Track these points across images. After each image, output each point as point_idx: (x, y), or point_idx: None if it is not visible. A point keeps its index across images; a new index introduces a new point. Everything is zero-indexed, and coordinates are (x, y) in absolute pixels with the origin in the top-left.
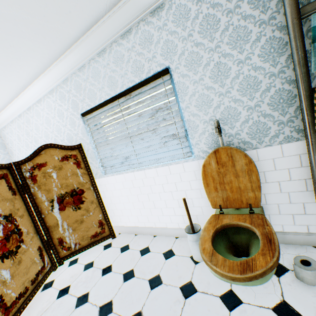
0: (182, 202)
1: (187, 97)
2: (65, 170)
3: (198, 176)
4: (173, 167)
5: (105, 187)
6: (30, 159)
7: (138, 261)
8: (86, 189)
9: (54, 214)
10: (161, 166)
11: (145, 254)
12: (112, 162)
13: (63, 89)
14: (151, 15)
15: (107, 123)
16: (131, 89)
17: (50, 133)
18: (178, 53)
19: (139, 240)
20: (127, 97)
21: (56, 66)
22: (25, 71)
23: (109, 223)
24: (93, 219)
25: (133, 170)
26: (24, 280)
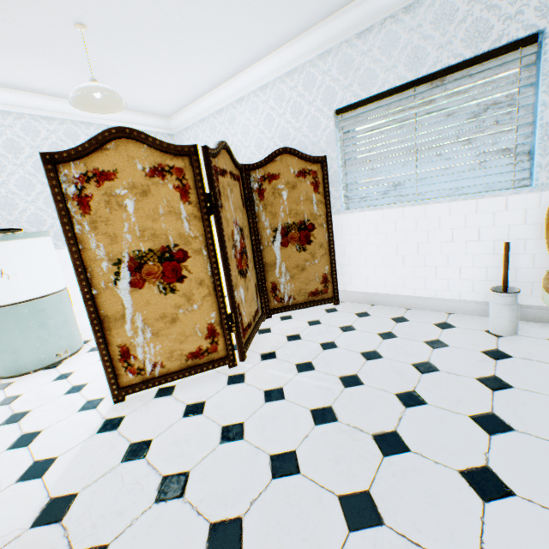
0: (481, 260)
1: None
2: (298, 190)
3: (529, 219)
4: (484, 202)
5: (341, 229)
6: (262, 165)
7: (394, 326)
8: (317, 225)
9: (273, 249)
10: (462, 199)
11: (402, 322)
12: (365, 191)
13: (315, 69)
14: None
15: (380, 126)
16: (449, 70)
17: (266, 140)
18: None
19: (382, 310)
20: (435, 83)
21: (320, 29)
22: (276, 33)
23: (335, 282)
24: (316, 270)
25: (404, 204)
26: (250, 311)
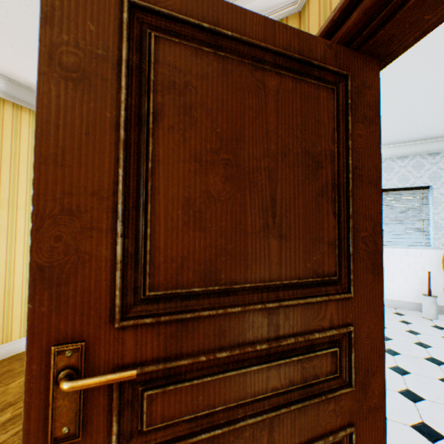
0: (410, 279)
1: (440, 207)
2: None
3: (432, 261)
4: (410, 250)
5: None
6: None
7: None
8: None
9: None
10: (399, 247)
11: None
12: None
13: None
14: (427, 154)
15: None
16: (391, 190)
17: None
18: (441, 181)
19: None
20: (383, 193)
21: None
22: None
23: None
24: None
25: None
26: None
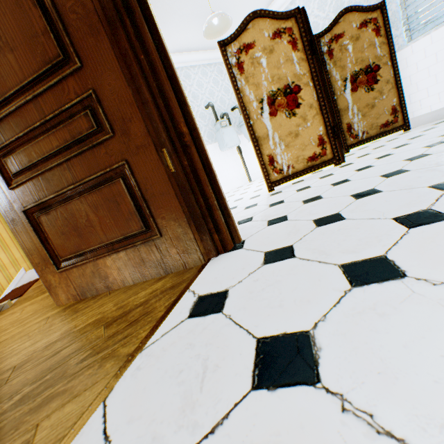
0: None
1: None
2: (361, 41)
3: None
4: None
5: (404, 63)
6: (329, 30)
7: None
8: (381, 65)
9: (344, 96)
10: None
11: None
12: (429, 14)
13: None
14: None
15: None
16: None
17: (321, 21)
18: None
19: None
20: None
21: None
22: None
23: (404, 111)
24: (384, 105)
25: None
26: None
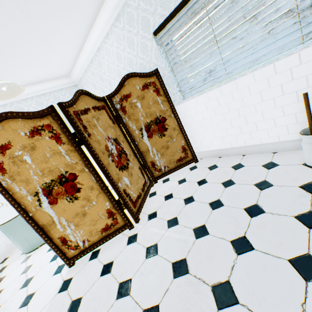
0: (289, 109)
1: None
2: (147, 99)
3: None
4: (280, 63)
5: (184, 114)
6: (117, 91)
7: (233, 174)
8: (167, 117)
9: (144, 141)
10: (261, 67)
11: (239, 168)
12: (191, 83)
13: (130, 8)
14: None
15: (185, 32)
16: None
17: (122, 70)
18: None
19: (226, 160)
20: None
21: None
22: None
23: (191, 149)
24: (176, 145)
25: (219, 84)
26: (137, 187)
